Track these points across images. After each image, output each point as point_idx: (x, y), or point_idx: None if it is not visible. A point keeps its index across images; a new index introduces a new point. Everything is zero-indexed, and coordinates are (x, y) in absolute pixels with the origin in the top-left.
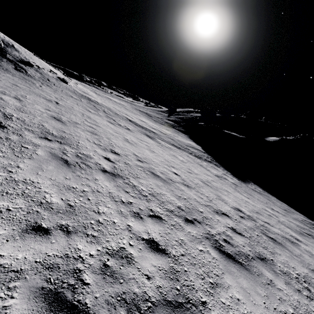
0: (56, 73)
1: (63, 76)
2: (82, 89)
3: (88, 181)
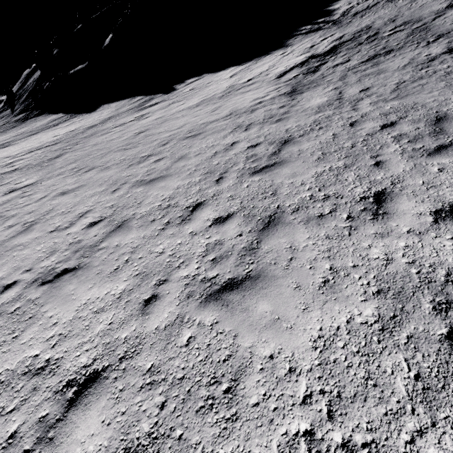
0: None
1: None
2: None
3: None
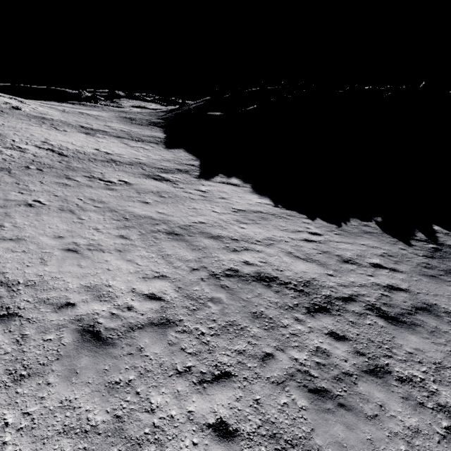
0: (10, 103)
1: (19, 104)
2: (42, 111)
3: (3, 142)
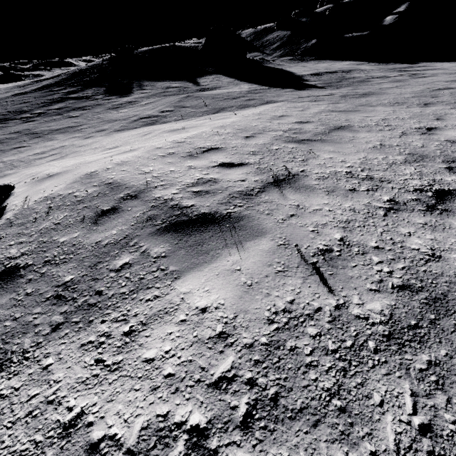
0: None
1: None
2: None
3: None
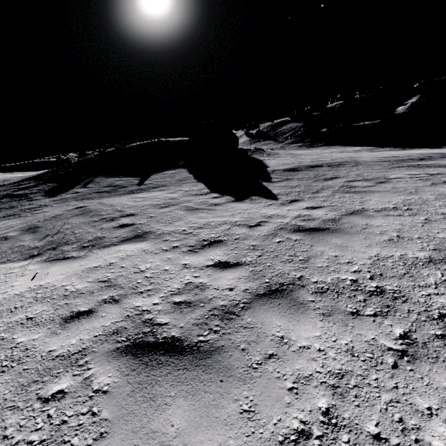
0: None
1: None
2: None
3: None
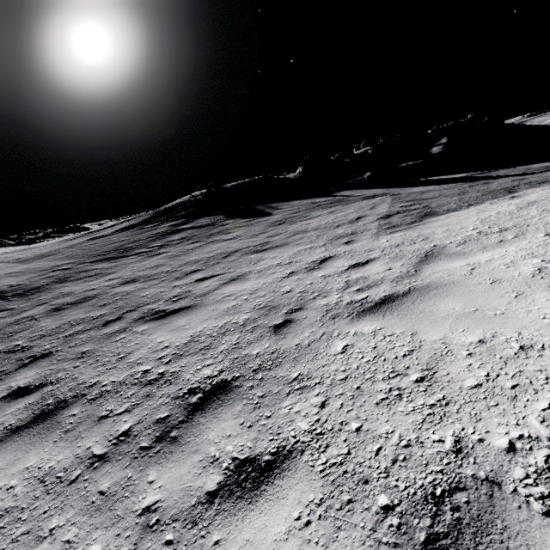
0: None
1: None
2: None
3: None
